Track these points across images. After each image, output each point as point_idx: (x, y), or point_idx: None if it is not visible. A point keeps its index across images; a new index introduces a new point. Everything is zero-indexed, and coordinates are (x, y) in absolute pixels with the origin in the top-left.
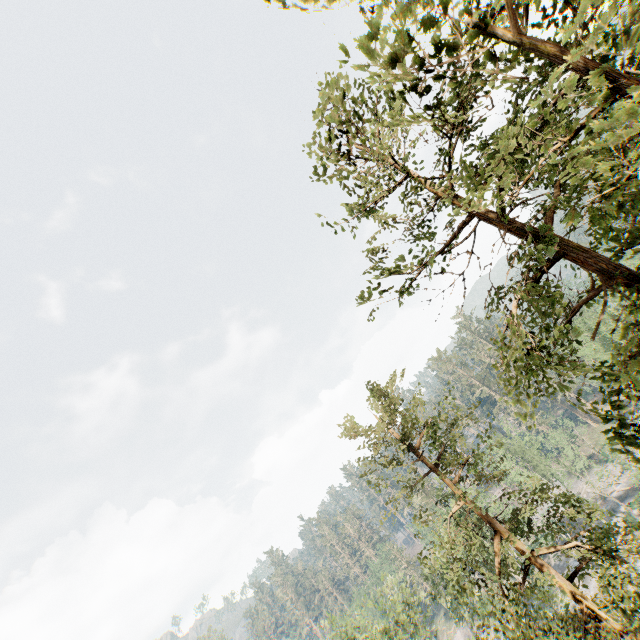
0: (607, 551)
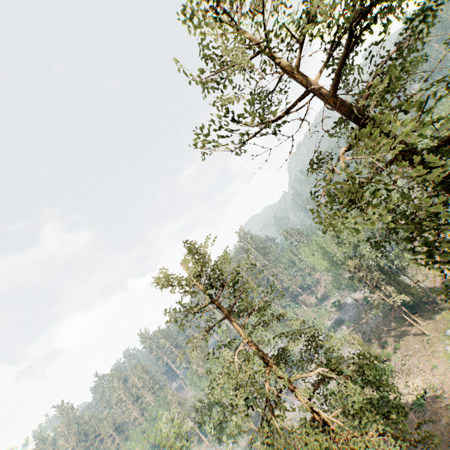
0: (342, 372)
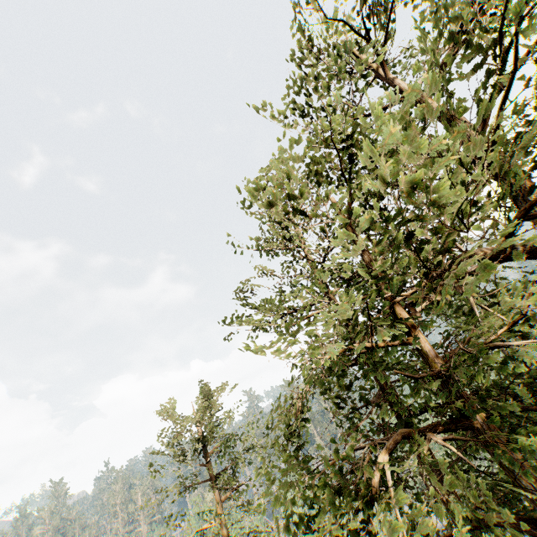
0: None
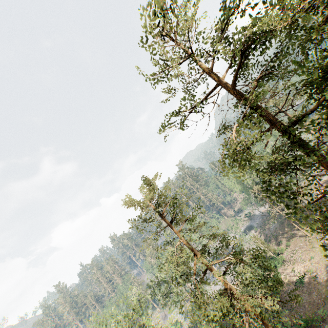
0: (241, 259)
